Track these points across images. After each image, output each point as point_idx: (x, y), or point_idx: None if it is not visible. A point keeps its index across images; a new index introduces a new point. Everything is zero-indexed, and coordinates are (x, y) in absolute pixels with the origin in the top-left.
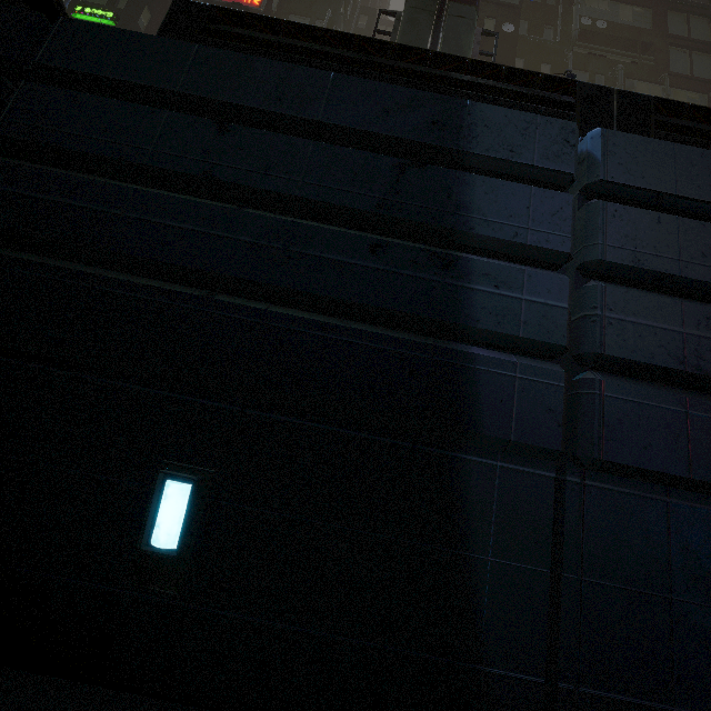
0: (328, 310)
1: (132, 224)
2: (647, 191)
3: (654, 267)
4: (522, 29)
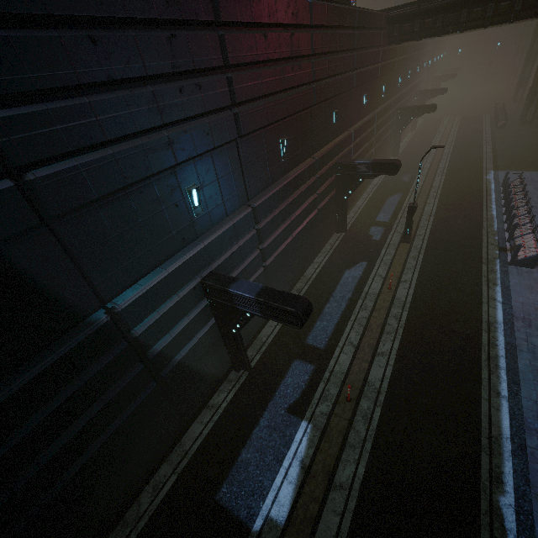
0: None
1: None
2: None
3: (19, 89)
4: None
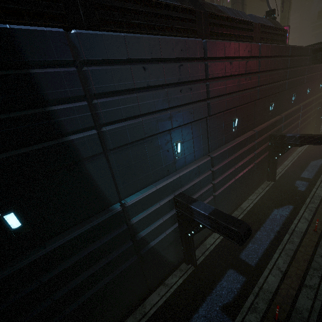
0: (15, 147)
1: None
2: (99, 60)
3: (109, 90)
4: None
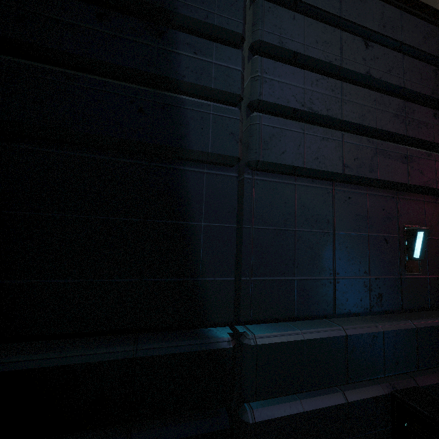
0: (69, 66)
1: None
2: None
3: (291, 47)
4: None
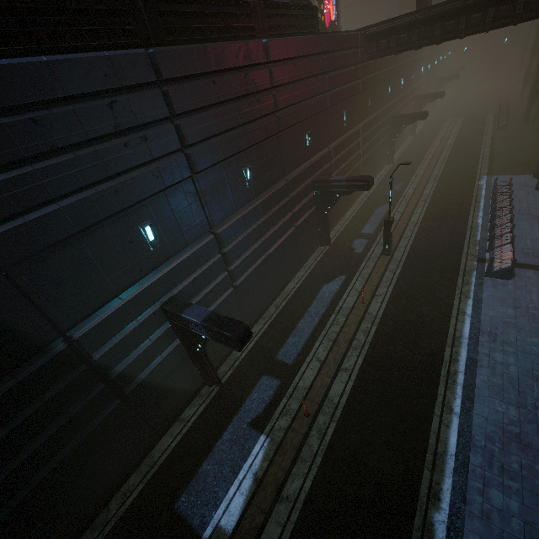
0: None
1: None
2: None
3: None
4: None
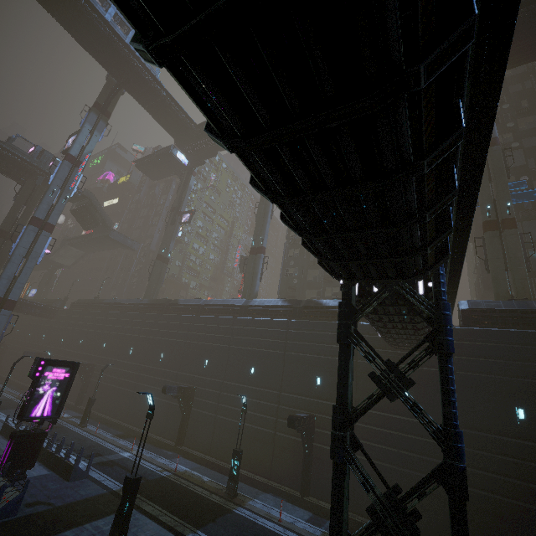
0: (534, 379)
1: (490, 367)
2: None
3: None
4: (531, 163)
